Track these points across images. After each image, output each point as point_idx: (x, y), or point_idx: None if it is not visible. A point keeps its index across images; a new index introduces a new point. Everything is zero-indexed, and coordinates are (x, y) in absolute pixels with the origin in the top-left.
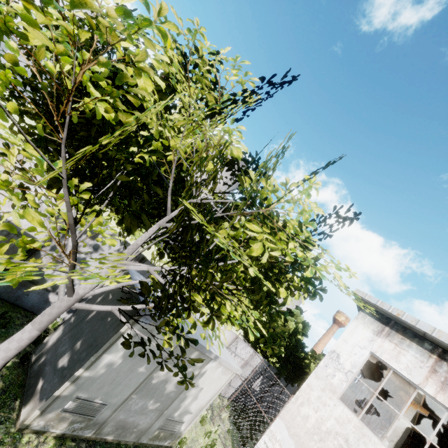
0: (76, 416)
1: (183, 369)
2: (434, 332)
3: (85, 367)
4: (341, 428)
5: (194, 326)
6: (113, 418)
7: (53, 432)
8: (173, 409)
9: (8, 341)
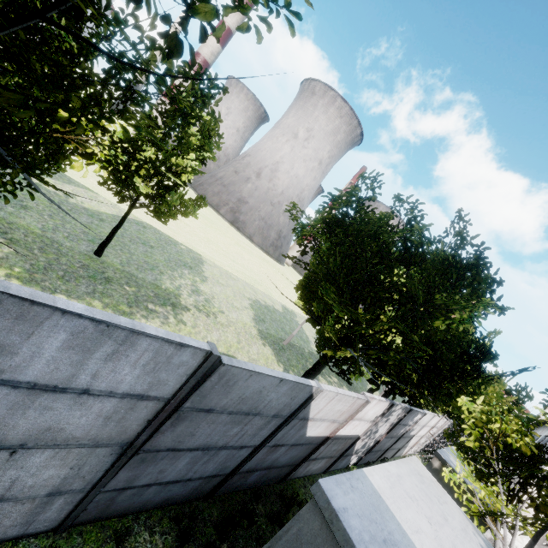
0: None
1: None
2: None
3: None
4: None
5: None
6: None
7: None
8: None
9: None
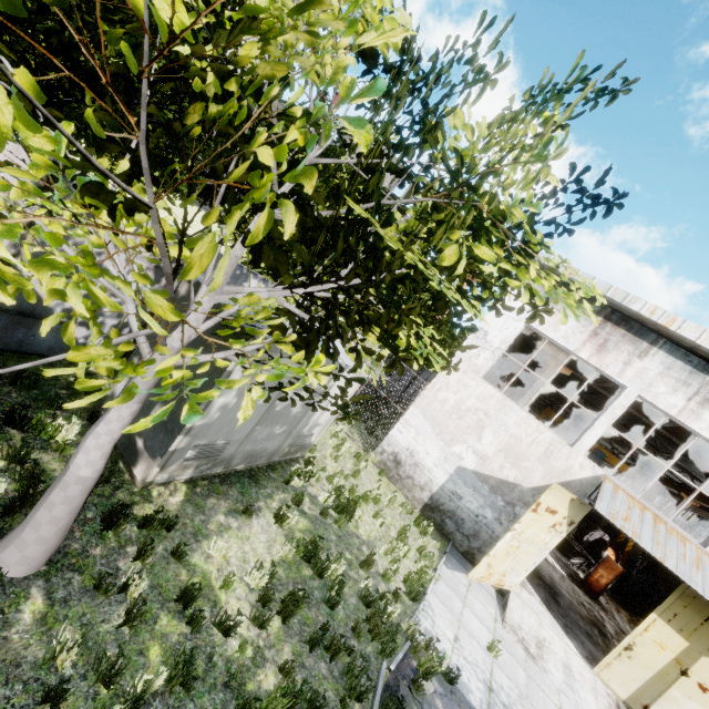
0: (200, 460)
1: (344, 407)
2: (609, 291)
3: None
4: (483, 404)
5: (360, 365)
6: (240, 452)
7: (180, 479)
8: (301, 427)
9: (104, 423)
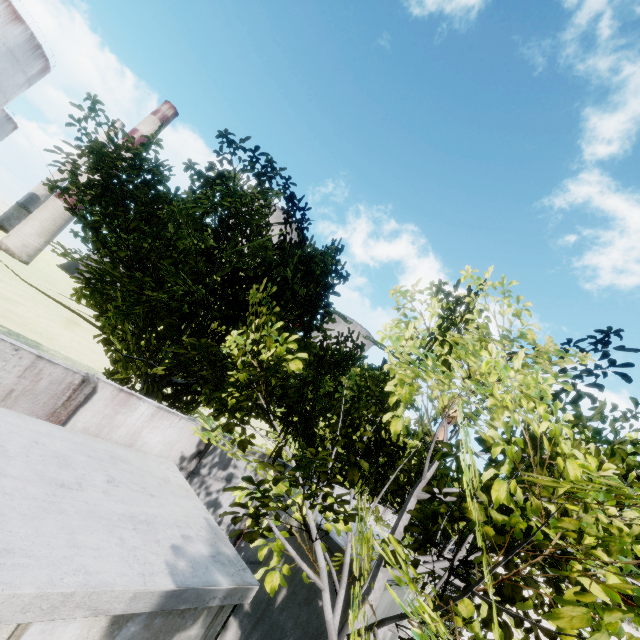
0: None
1: None
2: None
3: None
4: None
5: (526, 638)
6: None
7: None
8: None
9: None
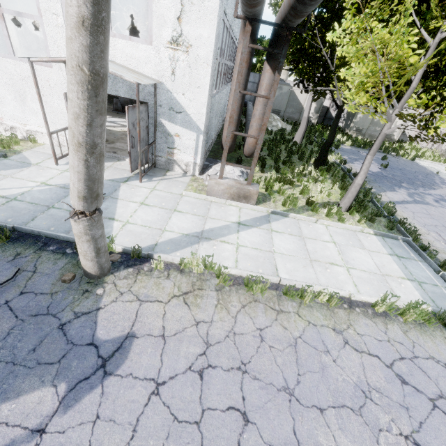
0: (357, 132)
1: None
2: None
3: (354, 119)
4: None
5: None
6: (367, 133)
7: (353, 136)
8: None
9: None
